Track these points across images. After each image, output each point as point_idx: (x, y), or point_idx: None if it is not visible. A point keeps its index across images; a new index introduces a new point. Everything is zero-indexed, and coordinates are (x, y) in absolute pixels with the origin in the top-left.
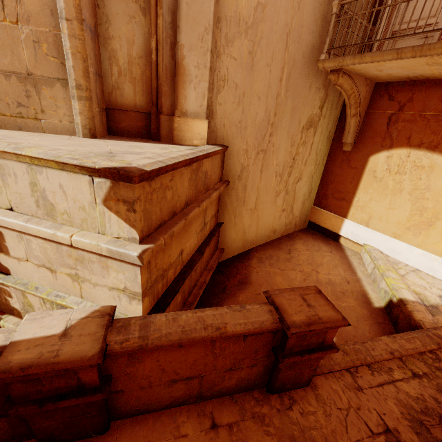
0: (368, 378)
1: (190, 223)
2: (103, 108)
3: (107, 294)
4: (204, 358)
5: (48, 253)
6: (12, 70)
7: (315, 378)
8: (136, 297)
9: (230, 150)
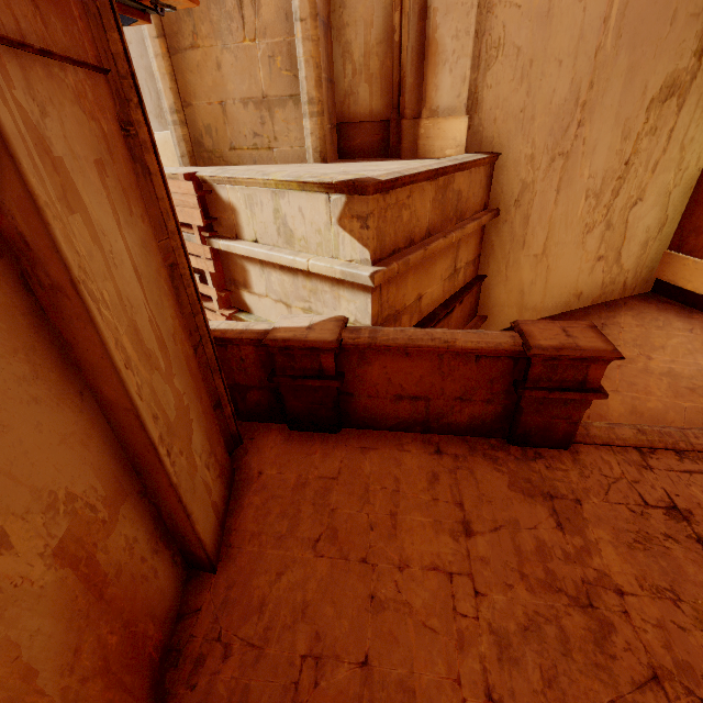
0: (669, 462)
1: (433, 262)
2: (334, 123)
3: None
4: (430, 376)
5: (285, 286)
6: (250, 96)
7: (579, 445)
8: None
9: (503, 159)
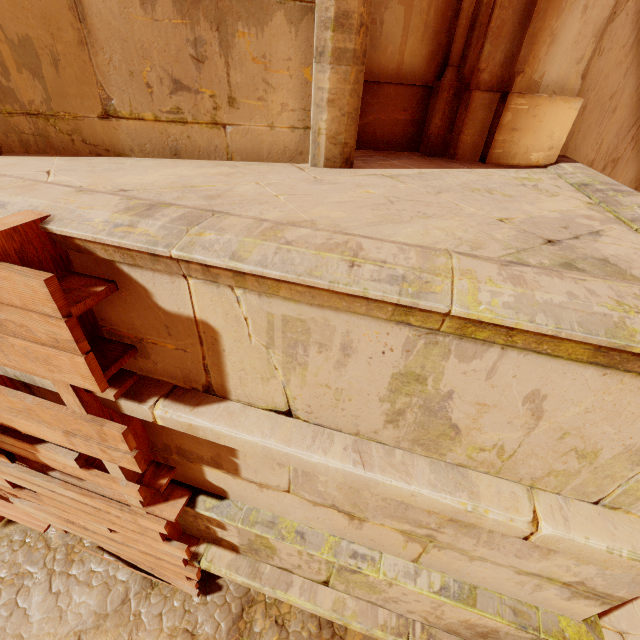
0: None
1: None
2: None
3: (501, 575)
4: None
5: (362, 495)
6: None
7: None
8: (600, 599)
9: None
